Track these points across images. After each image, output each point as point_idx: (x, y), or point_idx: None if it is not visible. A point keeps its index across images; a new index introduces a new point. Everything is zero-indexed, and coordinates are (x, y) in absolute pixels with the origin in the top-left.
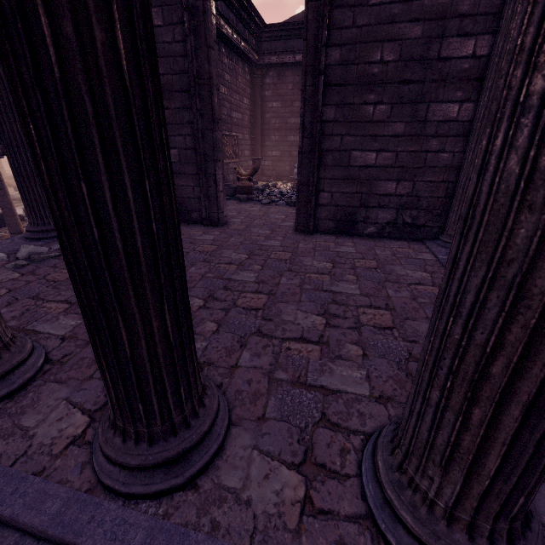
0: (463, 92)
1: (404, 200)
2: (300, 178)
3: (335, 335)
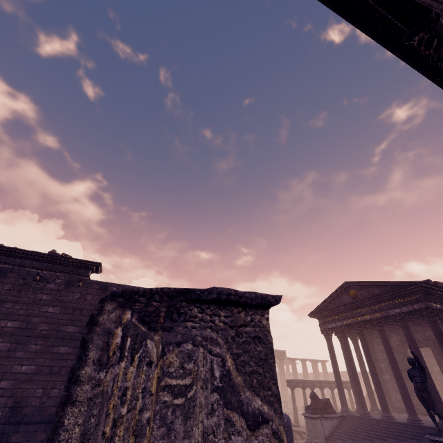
0: None
1: None
2: None
3: None
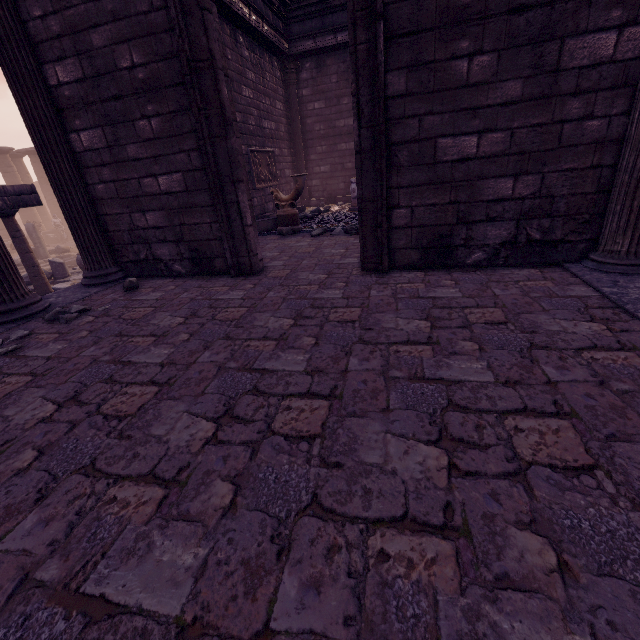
0: (624, 8)
1: (527, 205)
2: (361, 191)
3: (478, 503)
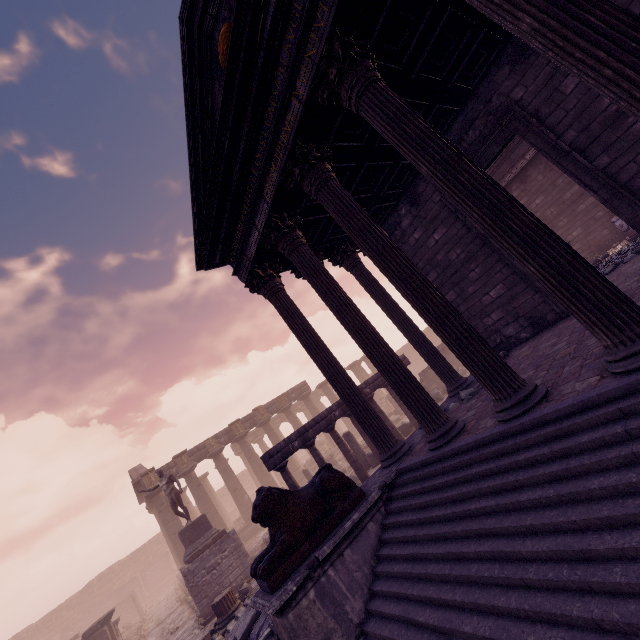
0: None
1: None
2: (623, 217)
3: None
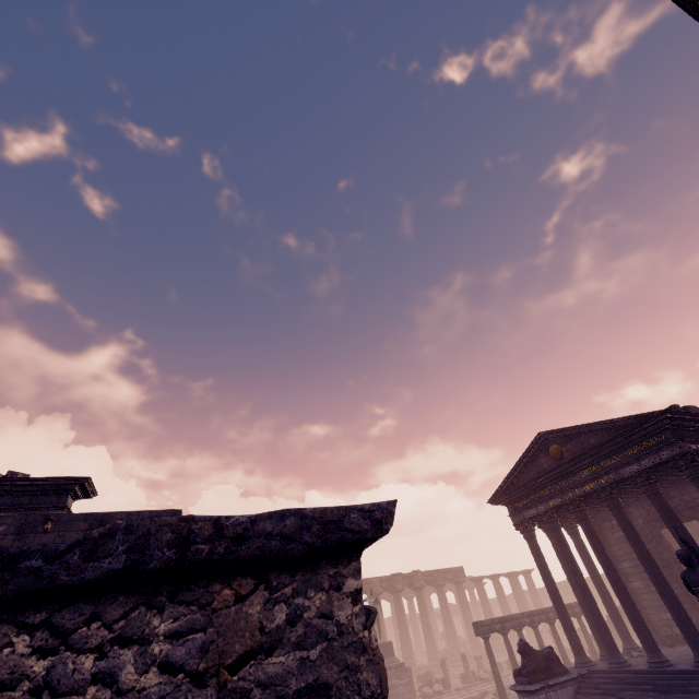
0: None
1: None
2: None
3: None
